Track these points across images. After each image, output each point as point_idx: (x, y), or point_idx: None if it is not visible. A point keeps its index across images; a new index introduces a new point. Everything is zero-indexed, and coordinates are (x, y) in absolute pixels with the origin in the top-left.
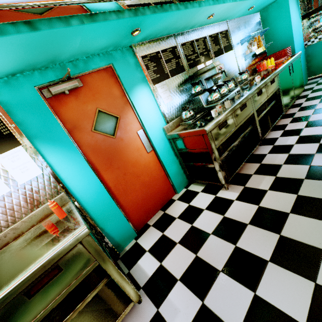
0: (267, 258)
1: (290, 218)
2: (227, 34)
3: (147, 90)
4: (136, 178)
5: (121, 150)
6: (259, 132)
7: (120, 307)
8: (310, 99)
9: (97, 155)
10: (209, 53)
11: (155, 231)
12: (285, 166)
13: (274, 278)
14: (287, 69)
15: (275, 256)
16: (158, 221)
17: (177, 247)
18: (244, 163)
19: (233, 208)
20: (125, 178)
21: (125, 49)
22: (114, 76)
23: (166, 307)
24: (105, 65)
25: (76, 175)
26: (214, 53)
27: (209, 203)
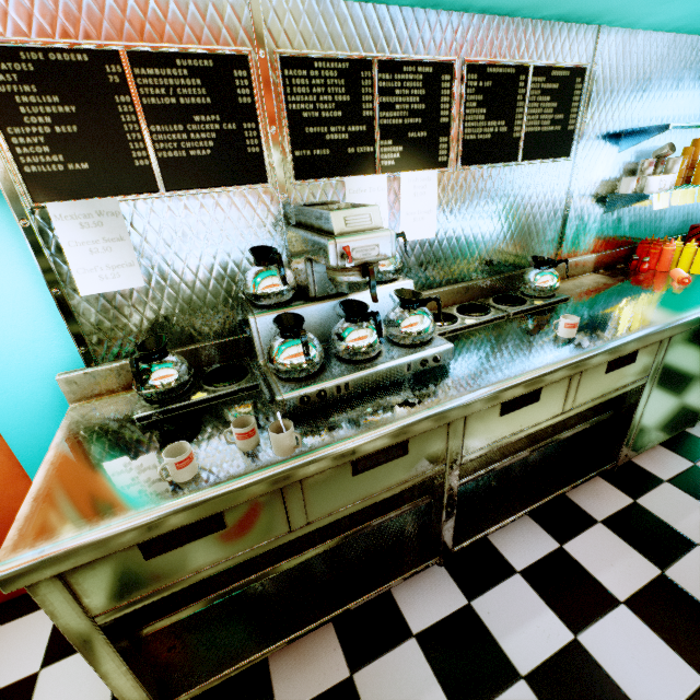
0: None
1: None
2: (572, 85)
3: None
4: None
5: None
6: (448, 530)
7: None
8: None
9: None
10: (438, 137)
11: None
12: None
13: None
14: None
15: None
16: None
17: None
18: (302, 635)
19: None
20: None
21: None
22: None
23: None
24: None
25: None
26: (464, 146)
27: None
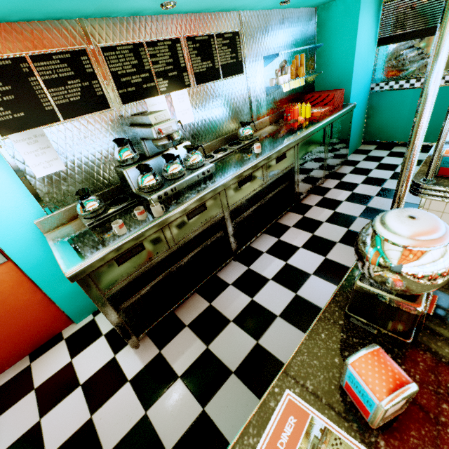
0: None
1: None
2: (235, 40)
3: None
4: None
5: None
6: (233, 243)
7: None
8: (342, 186)
9: None
10: (182, 73)
11: None
12: (231, 328)
13: None
14: (320, 134)
15: None
16: (7, 384)
17: None
18: (186, 298)
19: (113, 402)
20: None
21: None
22: None
23: None
24: None
25: None
26: (195, 76)
27: (96, 370)
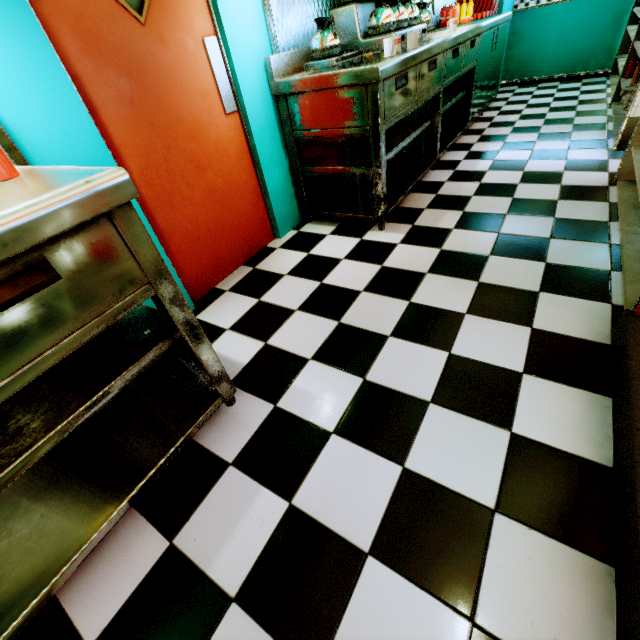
0: (463, 310)
1: (491, 261)
2: None
3: None
4: (195, 172)
5: (160, 74)
6: (439, 139)
7: (192, 411)
8: (506, 113)
9: (91, 54)
10: None
11: (240, 298)
12: (477, 199)
13: (476, 331)
14: (491, 35)
15: (475, 307)
16: (242, 282)
17: (296, 316)
18: (412, 189)
19: (397, 254)
20: (168, 161)
21: None
22: None
23: (293, 399)
24: None
25: (24, 87)
26: None
27: (351, 249)
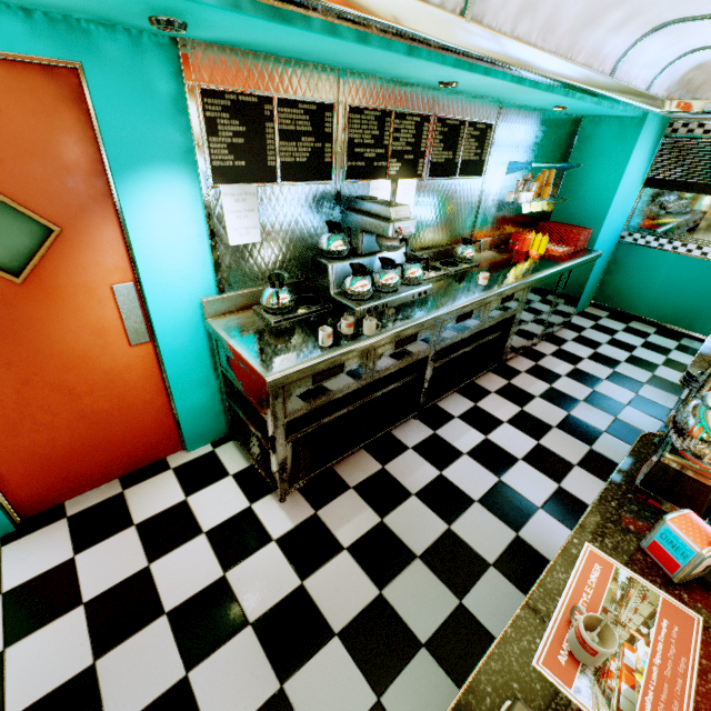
0: None
1: (329, 648)
2: (486, 134)
3: (188, 189)
4: (64, 399)
5: (34, 321)
6: (424, 394)
7: None
8: (562, 355)
9: None
10: (418, 159)
11: (64, 539)
12: (413, 503)
13: None
14: (555, 280)
15: None
16: (91, 510)
17: (73, 616)
18: (354, 452)
19: (255, 562)
20: (22, 393)
21: (152, 40)
22: (83, 104)
23: None
24: (49, 56)
25: None
26: (431, 165)
27: (226, 518)
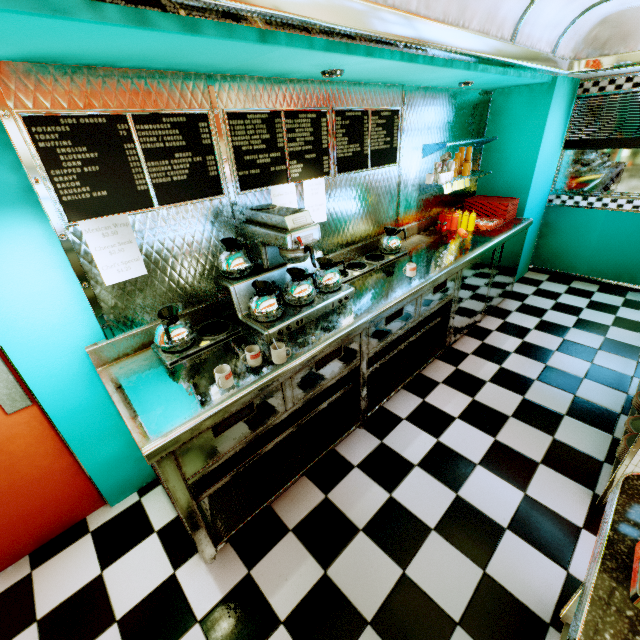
0: None
1: None
2: (393, 120)
3: (38, 232)
4: None
5: None
6: (364, 402)
7: None
8: (508, 329)
9: None
10: (322, 157)
11: None
12: (361, 542)
13: None
14: (488, 257)
15: None
16: None
17: None
18: (291, 484)
19: None
20: None
21: None
22: None
23: None
24: None
25: None
26: (338, 161)
27: (144, 596)
